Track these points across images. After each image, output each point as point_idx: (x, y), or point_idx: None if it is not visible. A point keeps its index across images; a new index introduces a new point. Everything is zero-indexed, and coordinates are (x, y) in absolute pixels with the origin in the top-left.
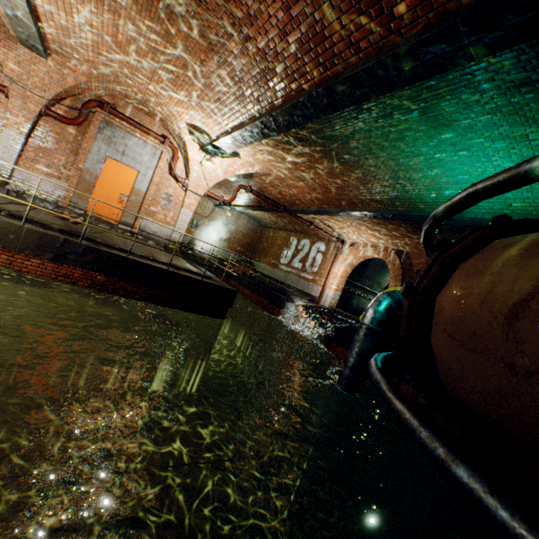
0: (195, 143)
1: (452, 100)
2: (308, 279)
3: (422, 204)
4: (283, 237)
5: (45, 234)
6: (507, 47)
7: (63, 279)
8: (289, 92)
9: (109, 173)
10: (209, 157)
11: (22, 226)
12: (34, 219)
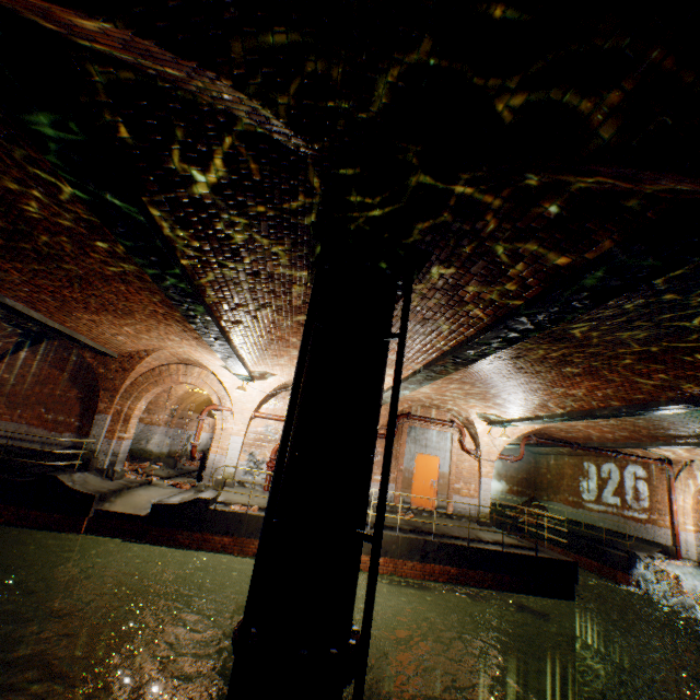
0: (482, 421)
1: None
2: (640, 519)
3: None
4: (570, 463)
5: (411, 539)
6: None
7: (428, 577)
8: (595, 406)
9: (419, 466)
10: (495, 427)
11: (397, 536)
12: (391, 524)
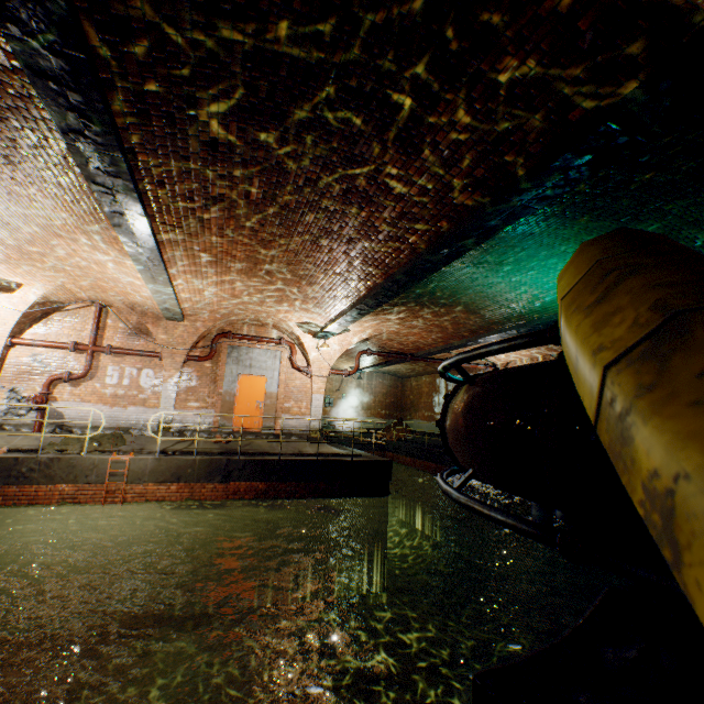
0: (307, 334)
1: (487, 256)
2: None
3: (534, 313)
4: (427, 382)
5: (212, 460)
6: (485, 240)
7: (233, 496)
8: (368, 287)
9: (244, 388)
10: (322, 340)
11: (195, 459)
12: (199, 450)
